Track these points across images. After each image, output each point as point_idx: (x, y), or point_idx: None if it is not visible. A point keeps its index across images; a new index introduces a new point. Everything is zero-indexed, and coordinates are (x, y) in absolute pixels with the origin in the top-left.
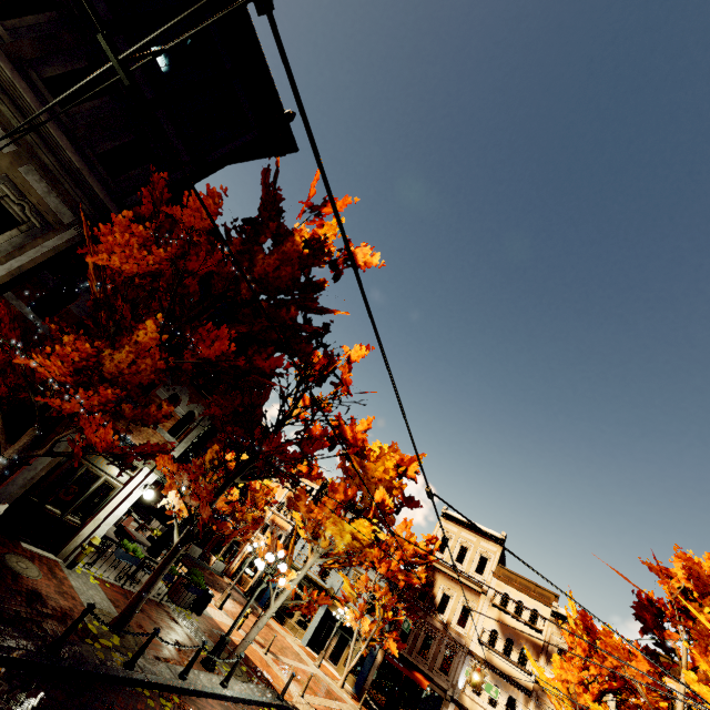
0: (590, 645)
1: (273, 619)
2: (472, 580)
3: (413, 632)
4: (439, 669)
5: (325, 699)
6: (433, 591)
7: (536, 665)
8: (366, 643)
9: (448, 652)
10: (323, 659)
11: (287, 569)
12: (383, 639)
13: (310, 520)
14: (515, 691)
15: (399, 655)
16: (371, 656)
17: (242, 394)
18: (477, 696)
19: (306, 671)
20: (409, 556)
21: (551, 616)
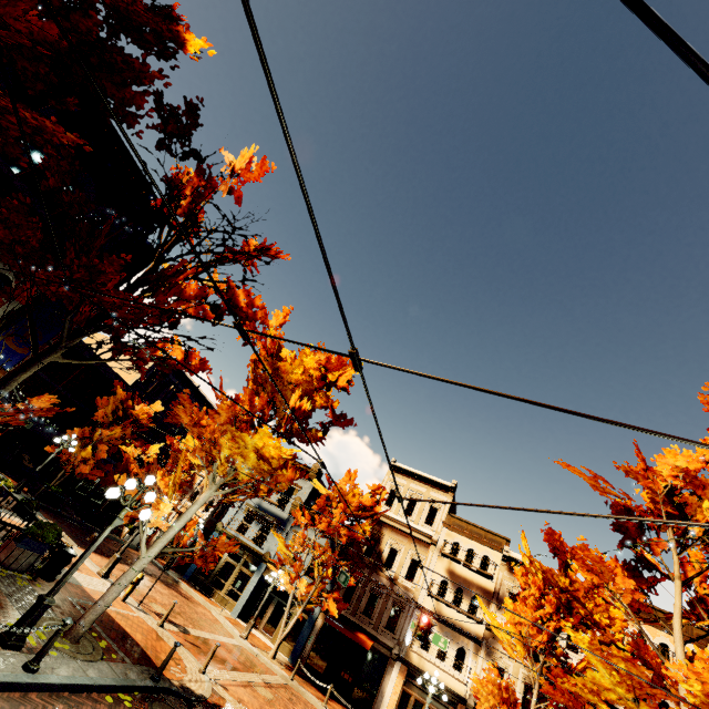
0: (545, 582)
1: (199, 592)
2: (421, 532)
3: (357, 592)
4: (385, 627)
5: (244, 673)
6: (379, 547)
7: (487, 611)
8: (303, 607)
9: (395, 609)
10: (257, 630)
11: (156, 499)
12: (322, 601)
13: (200, 440)
14: (465, 642)
15: (342, 616)
16: (310, 621)
17: (77, 242)
18: (425, 651)
19: (227, 644)
20: (354, 510)
21: (503, 561)
